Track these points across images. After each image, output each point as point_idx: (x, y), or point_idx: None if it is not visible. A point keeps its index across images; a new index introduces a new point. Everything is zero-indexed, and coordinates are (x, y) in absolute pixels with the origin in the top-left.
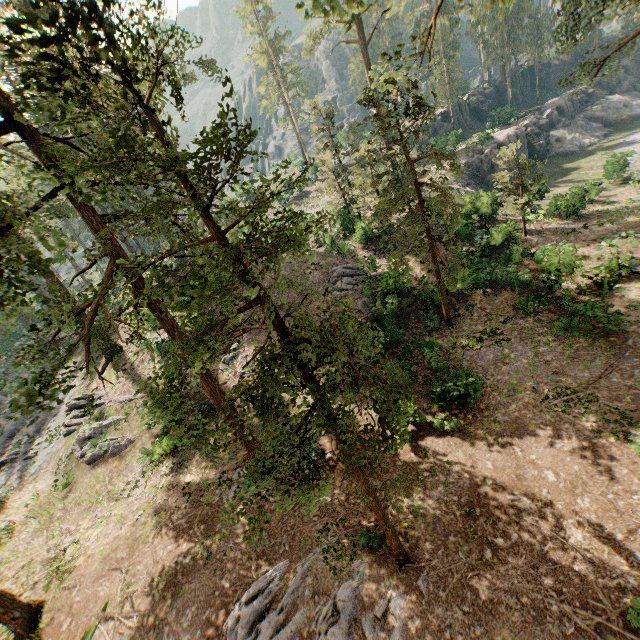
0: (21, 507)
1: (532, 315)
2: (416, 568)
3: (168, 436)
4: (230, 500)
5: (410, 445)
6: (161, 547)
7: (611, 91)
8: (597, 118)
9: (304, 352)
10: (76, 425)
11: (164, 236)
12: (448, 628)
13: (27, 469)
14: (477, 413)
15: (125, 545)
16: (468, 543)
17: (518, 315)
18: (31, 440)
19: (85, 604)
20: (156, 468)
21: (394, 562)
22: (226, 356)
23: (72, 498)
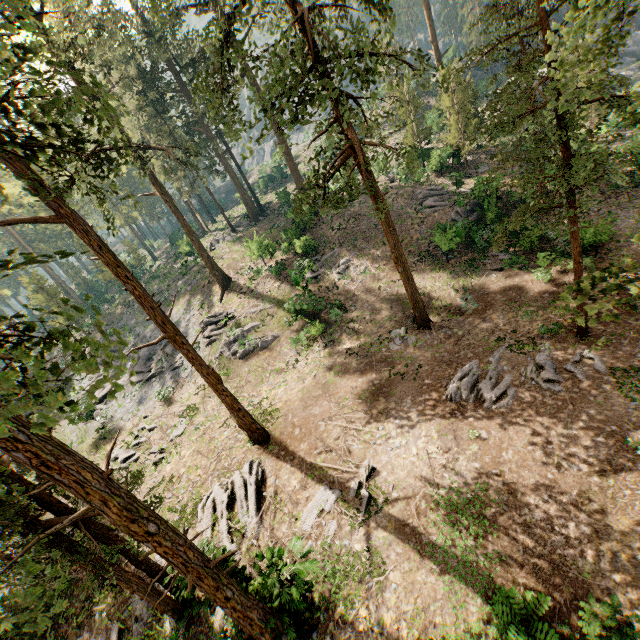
0: (190, 397)
1: (624, 193)
2: (594, 337)
3: (315, 323)
4: (398, 347)
5: (549, 285)
6: (352, 382)
7: (638, 27)
8: (628, 53)
9: (411, 256)
10: (216, 336)
11: (238, 190)
12: (637, 354)
13: (178, 376)
14: (602, 255)
15: (316, 389)
16: (632, 316)
17: (610, 196)
18: (171, 357)
19: (306, 420)
20: (310, 348)
21: (574, 337)
22: (339, 268)
23: (239, 380)
